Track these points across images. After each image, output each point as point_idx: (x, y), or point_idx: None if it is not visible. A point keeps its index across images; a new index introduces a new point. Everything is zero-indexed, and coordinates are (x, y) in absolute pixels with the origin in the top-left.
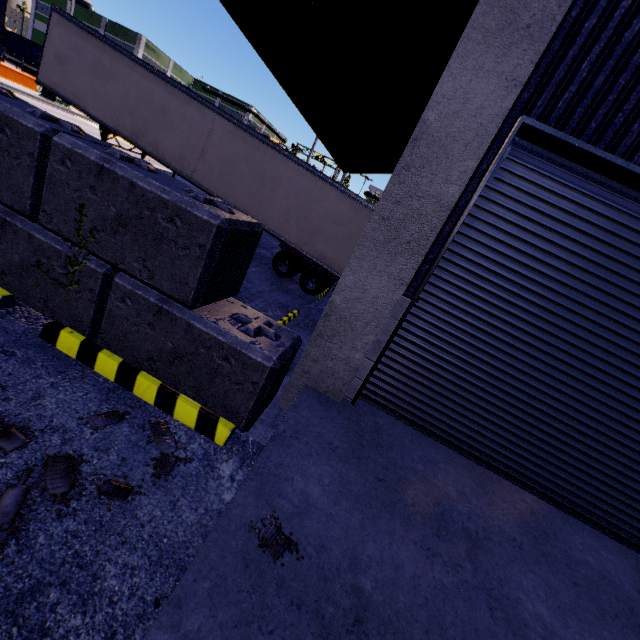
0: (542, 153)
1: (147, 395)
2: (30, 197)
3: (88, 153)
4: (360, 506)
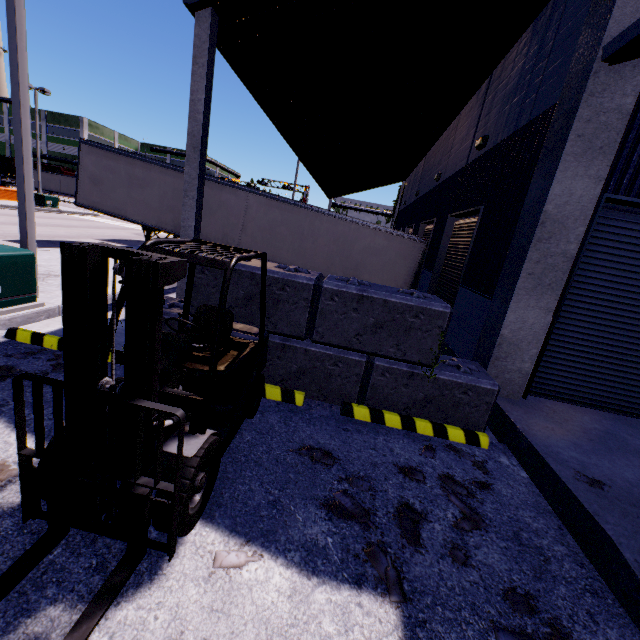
0: (613, 206)
1: (427, 431)
2: (305, 326)
3: (349, 289)
4: (600, 456)
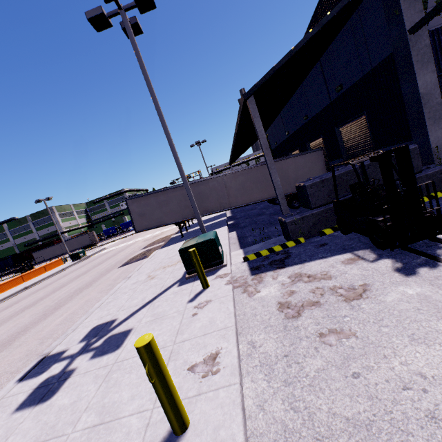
0: (439, 78)
1: (439, 195)
2: None
3: None
4: None
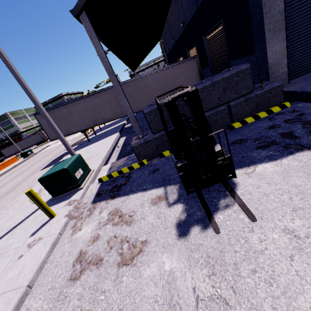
0: None
1: (264, 115)
2: None
3: (207, 83)
4: None
